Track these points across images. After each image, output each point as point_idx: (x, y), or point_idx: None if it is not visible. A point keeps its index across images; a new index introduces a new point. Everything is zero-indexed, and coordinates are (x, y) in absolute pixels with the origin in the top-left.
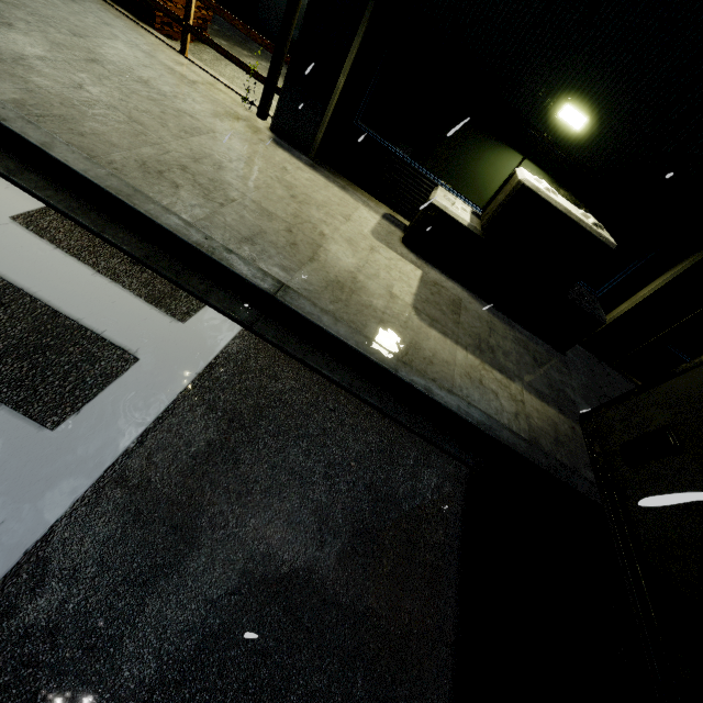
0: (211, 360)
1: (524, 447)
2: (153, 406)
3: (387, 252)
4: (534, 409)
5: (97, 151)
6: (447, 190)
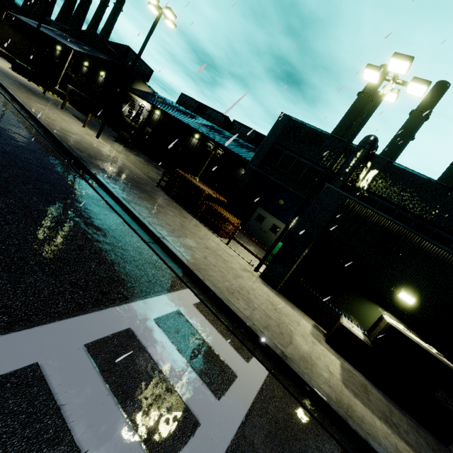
0: (261, 385)
1: None
2: (246, 402)
3: (320, 345)
4: None
5: (215, 282)
6: (346, 318)
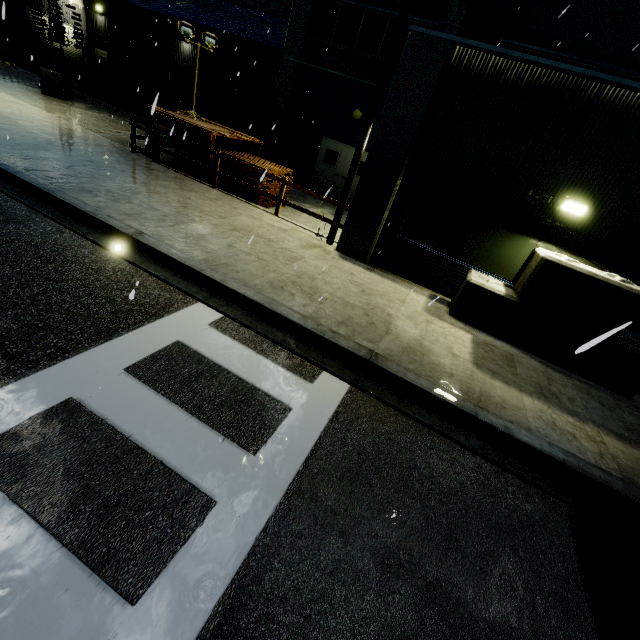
0: (335, 409)
1: (620, 485)
2: (307, 441)
3: (439, 322)
4: (618, 449)
5: (247, 280)
6: (478, 271)
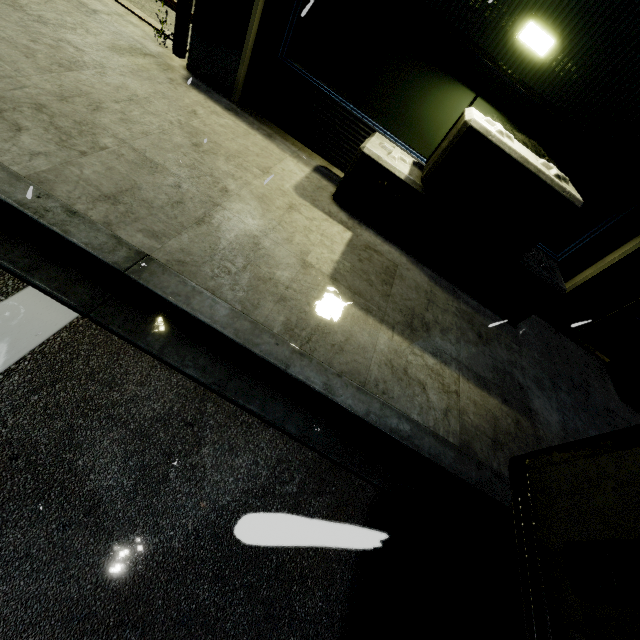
0: (10, 366)
1: (450, 458)
2: None
3: (310, 210)
4: (471, 401)
5: None
6: (388, 137)
